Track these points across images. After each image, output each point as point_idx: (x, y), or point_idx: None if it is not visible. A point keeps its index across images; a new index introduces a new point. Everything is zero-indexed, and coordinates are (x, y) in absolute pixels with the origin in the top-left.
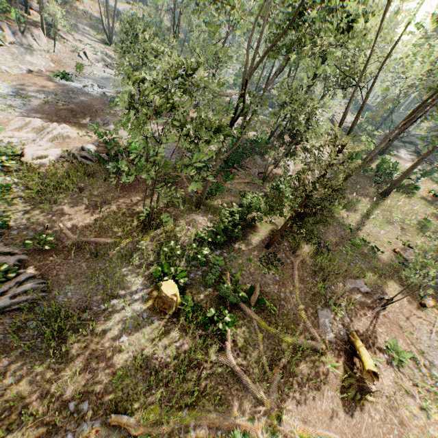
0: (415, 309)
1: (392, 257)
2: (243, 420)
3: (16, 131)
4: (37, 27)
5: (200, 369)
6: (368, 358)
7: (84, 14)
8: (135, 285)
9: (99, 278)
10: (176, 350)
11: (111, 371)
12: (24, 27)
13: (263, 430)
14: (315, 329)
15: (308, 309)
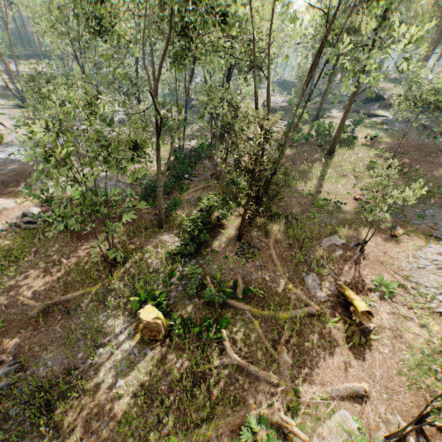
0: (389, 242)
1: (355, 205)
2: (264, 409)
3: None
4: None
5: (207, 380)
6: (359, 302)
7: None
8: (118, 326)
9: (78, 334)
10: (177, 372)
11: (116, 421)
12: None
13: (285, 410)
14: (306, 296)
15: (294, 280)
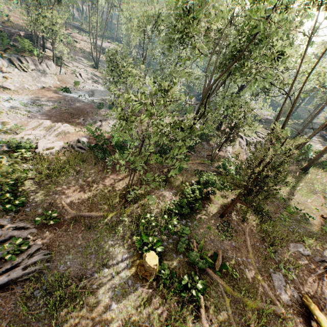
0: None
1: (321, 222)
2: None
3: (32, 130)
4: (49, 59)
5: None
6: (326, 324)
7: (80, 50)
8: (120, 254)
9: (92, 248)
10: (158, 317)
11: None
12: (42, 59)
13: None
14: (272, 292)
15: (263, 273)
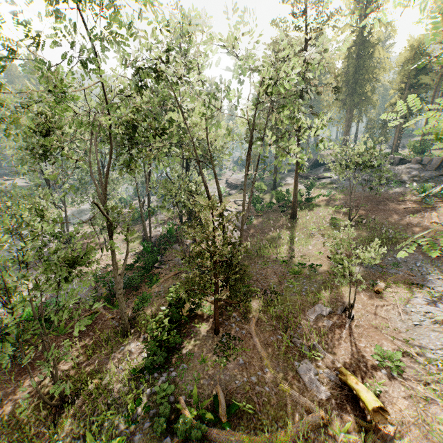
0: (375, 300)
1: (331, 264)
2: None
3: None
4: None
5: None
6: (366, 393)
7: None
8: None
9: None
10: None
11: None
12: None
13: None
14: (305, 396)
15: (287, 375)
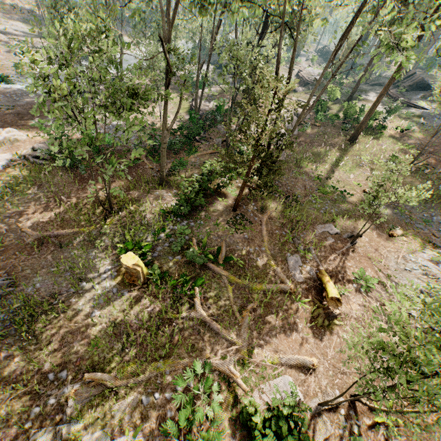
0: (384, 240)
1: (362, 198)
2: (217, 360)
3: None
4: None
5: (172, 326)
6: (332, 288)
7: (14, 9)
8: (103, 266)
9: (66, 266)
10: (148, 314)
11: (87, 342)
12: None
13: (236, 365)
14: (284, 274)
15: (277, 258)
